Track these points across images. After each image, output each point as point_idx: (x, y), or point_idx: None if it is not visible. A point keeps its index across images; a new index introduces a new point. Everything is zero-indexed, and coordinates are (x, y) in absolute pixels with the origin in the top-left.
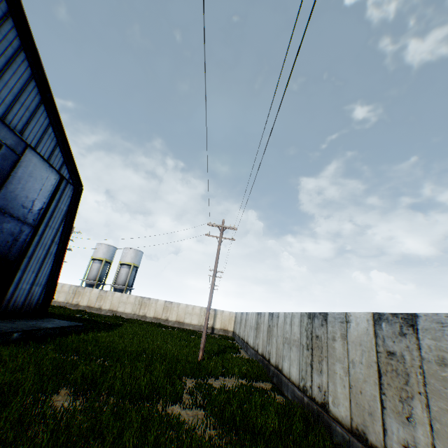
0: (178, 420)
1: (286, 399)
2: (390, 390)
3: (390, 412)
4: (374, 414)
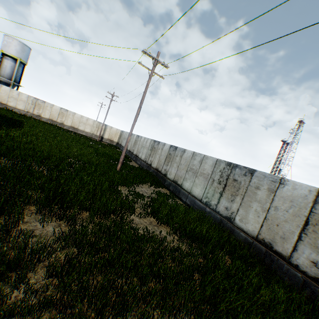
0: (153, 235)
1: (182, 202)
2: (314, 235)
3: (306, 244)
4: (287, 240)
